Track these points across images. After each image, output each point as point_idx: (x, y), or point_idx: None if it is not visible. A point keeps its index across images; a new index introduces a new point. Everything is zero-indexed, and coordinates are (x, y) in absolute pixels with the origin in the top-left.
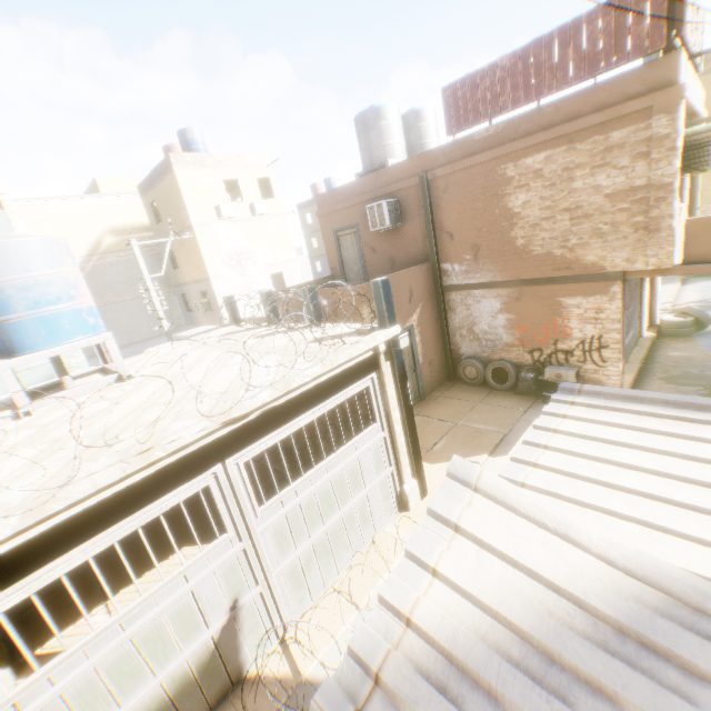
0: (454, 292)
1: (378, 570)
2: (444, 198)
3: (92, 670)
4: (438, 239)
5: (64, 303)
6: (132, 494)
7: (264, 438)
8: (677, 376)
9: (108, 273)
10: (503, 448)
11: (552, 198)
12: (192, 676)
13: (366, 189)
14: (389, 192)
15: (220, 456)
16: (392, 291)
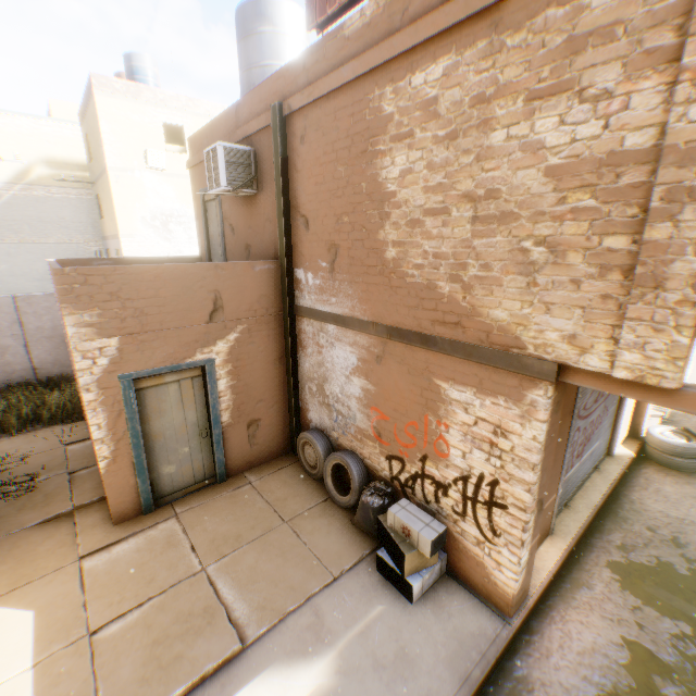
0: (306, 319)
1: None
2: (302, 152)
3: None
4: (292, 225)
5: None
6: None
7: None
8: (649, 570)
9: (31, 208)
10: (205, 695)
11: (448, 167)
12: None
13: (227, 130)
14: (245, 136)
15: None
16: (162, 294)
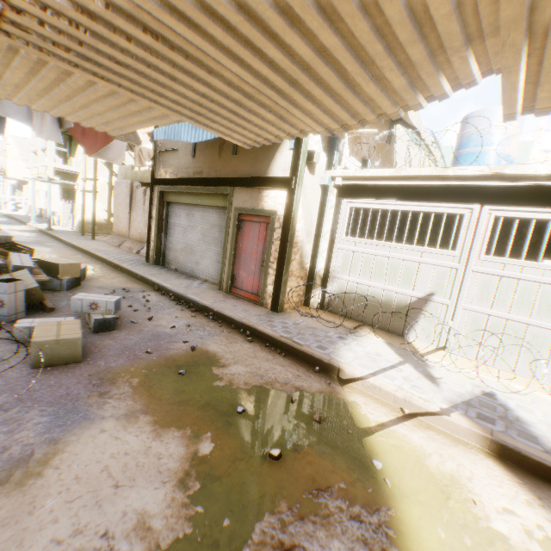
0: None
1: (547, 393)
2: None
3: (373, 256)
4: None
5: (492, 147)
6: (428, 191)
7: (522, 208)
8: None
9: None
10: None
11: None
12: (393, 304)
13: None
14: None
15: (481, 199)
16: None
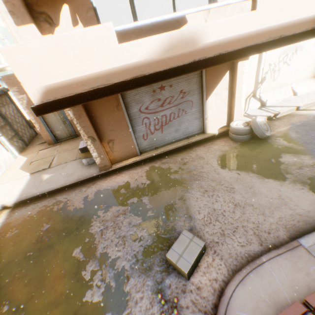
0: None
1: None
2: None
3: None
4: None
5: None
6: None
7: None
8: (161, 169)
9: None
10: (38, 173)
11: None
12: None
13: None
14: None
15: None
16: None
